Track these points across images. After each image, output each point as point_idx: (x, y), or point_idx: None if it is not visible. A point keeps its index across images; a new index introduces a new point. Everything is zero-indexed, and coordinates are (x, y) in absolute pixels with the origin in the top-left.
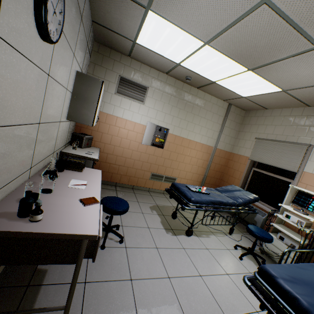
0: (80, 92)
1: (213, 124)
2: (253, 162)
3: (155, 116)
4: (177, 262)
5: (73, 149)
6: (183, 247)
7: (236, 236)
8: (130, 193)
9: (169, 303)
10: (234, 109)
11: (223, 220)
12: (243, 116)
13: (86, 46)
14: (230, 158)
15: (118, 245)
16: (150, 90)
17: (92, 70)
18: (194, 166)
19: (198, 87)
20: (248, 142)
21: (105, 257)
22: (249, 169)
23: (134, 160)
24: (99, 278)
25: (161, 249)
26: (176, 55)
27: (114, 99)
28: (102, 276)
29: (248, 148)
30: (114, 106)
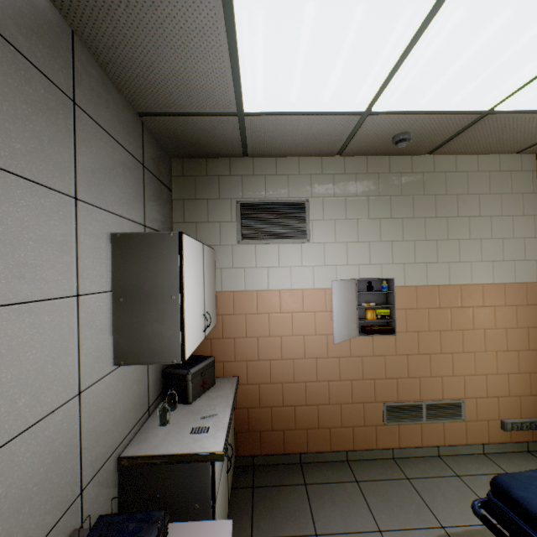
0: (131, 284)
1: (513, 222)
2: None
3: (344, 257)
4: None
5: (163, 424)
6: None
7: None
8: (346, 487)
9: None
10: None
11: None
12: None
13: (141, 172)
14: None
15: None
16: (314, 204)
17: (182, 214)
18: (502, 352)
19: (433, 149)
20: None
21: None
22: None
23: (327, 383)
24: None
25: None
26: (355, 89)
27: (240, 256)
28: None
29: None
30: (243, 270)
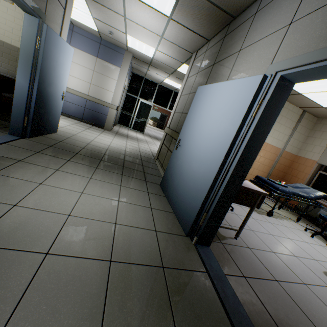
0: None
1: (285, 128)
2: (321, 165)
3: None
4: (271, 228)
5: None
6: (269, 222)
7: (301, 224)
8: None
9: (279, 245)
10: (307, 116)
11: (287, 212)
12: (314, 123)
13: None
14: (294, 160)
15: (230, 212)
16: None
17: None
18: (261, 164)
19: None
20: (317, 147)
21: (229, 216)
22: (315, 172)
23: None
24: (235, 226)
25: (256, 220)
26: None
27: None
28: (236, 225)
29: (316, 153)
30: None
